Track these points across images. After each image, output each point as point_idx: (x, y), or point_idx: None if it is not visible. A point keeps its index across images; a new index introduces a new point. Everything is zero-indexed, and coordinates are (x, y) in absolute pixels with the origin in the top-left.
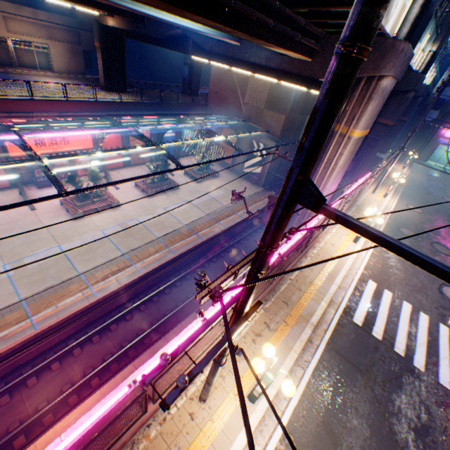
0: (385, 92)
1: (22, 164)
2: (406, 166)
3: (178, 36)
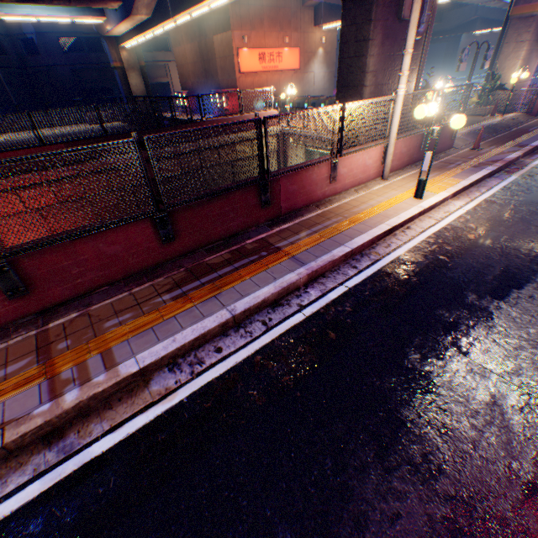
0: None
1: (454, 84)
2: None
3: (465, 23)
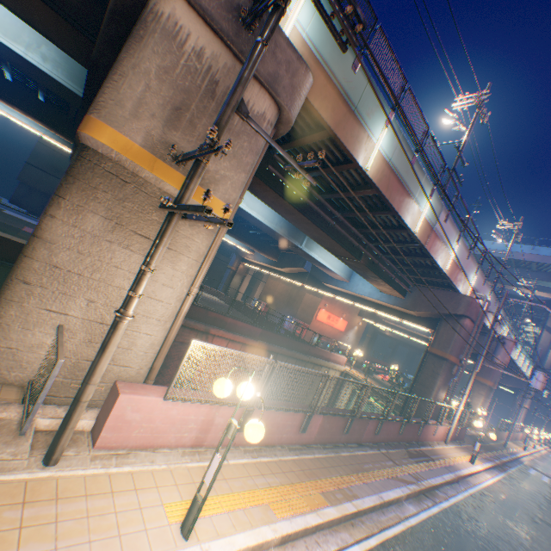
0: (531, 394)
1: None
2: (550, 444)
3: None
